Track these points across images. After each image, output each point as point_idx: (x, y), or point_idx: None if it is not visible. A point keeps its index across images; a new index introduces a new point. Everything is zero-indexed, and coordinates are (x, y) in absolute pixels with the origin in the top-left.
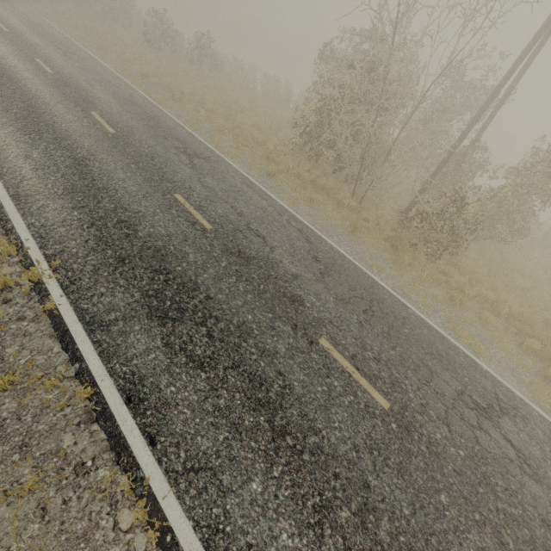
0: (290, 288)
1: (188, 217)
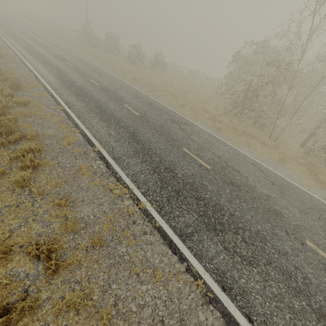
0: (270, 205)
1: (195, 162)
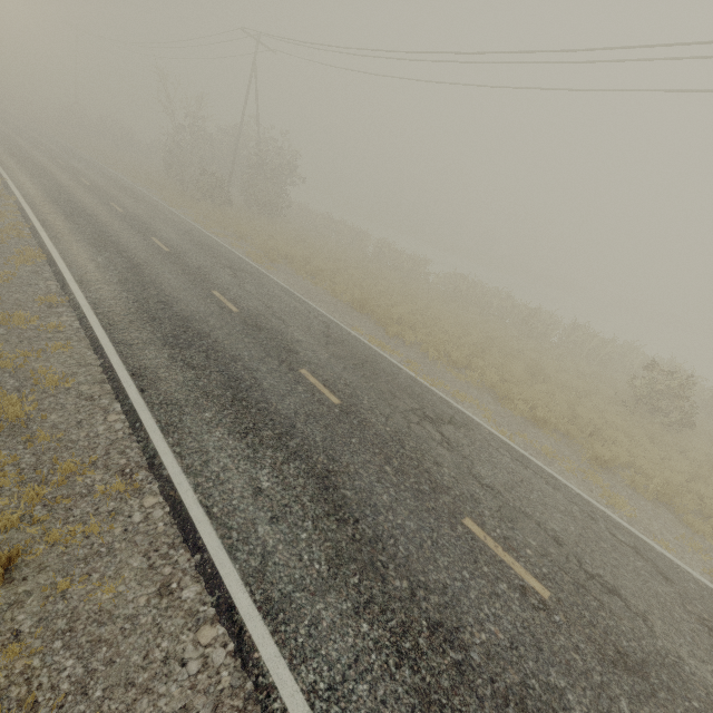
0: (85, 175)
1: (57, 162)
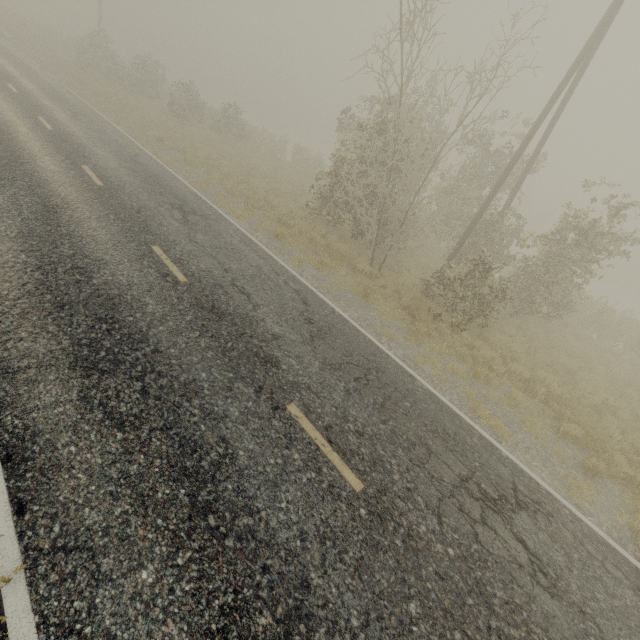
0: (266, 348)
1: (160, 268)
